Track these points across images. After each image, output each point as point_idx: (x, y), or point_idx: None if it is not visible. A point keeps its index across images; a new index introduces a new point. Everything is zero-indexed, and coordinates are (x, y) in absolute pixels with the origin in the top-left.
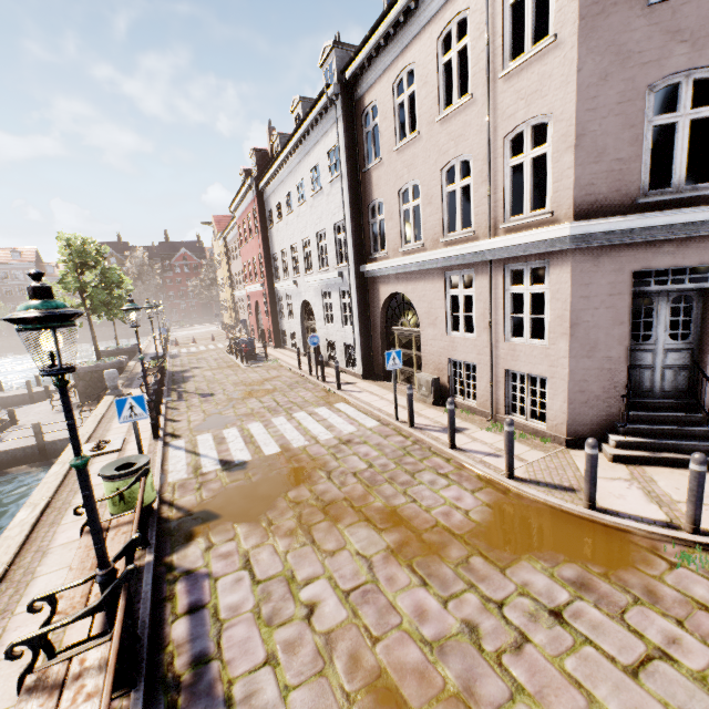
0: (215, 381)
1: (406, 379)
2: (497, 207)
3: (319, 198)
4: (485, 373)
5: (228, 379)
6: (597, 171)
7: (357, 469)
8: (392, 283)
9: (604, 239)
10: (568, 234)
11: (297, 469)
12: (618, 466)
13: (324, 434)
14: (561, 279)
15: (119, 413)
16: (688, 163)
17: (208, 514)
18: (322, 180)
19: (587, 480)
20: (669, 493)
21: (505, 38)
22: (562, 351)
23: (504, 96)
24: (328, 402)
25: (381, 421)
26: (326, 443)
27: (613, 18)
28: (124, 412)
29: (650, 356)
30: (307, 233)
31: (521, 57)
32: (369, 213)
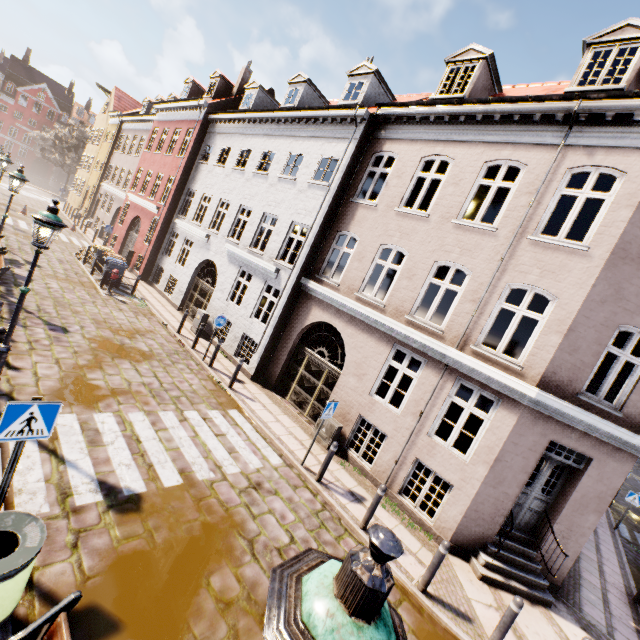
0: (66, 304)
1: (298, 402)
2: (475, 329)
3: (287, 186)
4: (394, 449)
5: (85, 308)
6: (567, 360)
7: (280, 542)
8: (331, 314)
9: (548, 410)
10: (534, 396)
11: (212, 527)
12: (485, 587)
13: (229, 464)
14: (505, 420)
15: (2, 425)
16: (522, 319)
17: (101, 618)
18: (301, 173)
19: (502, 630)
20: (525, 633)
21: (546, 213)
22: (478, 474)
23: (524, 254)
24: (221, 404)
25: (284, 458)
26: (235, 482)
27: (627, 267)
28: (13, 425)
29: (524, 497)
30: (252, 203)
31: (554, 239)
32: (336, 237)
